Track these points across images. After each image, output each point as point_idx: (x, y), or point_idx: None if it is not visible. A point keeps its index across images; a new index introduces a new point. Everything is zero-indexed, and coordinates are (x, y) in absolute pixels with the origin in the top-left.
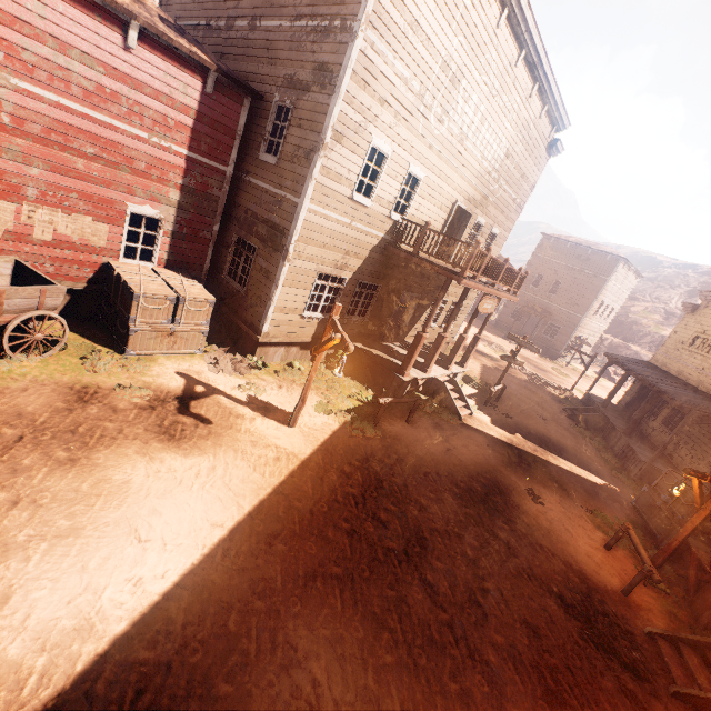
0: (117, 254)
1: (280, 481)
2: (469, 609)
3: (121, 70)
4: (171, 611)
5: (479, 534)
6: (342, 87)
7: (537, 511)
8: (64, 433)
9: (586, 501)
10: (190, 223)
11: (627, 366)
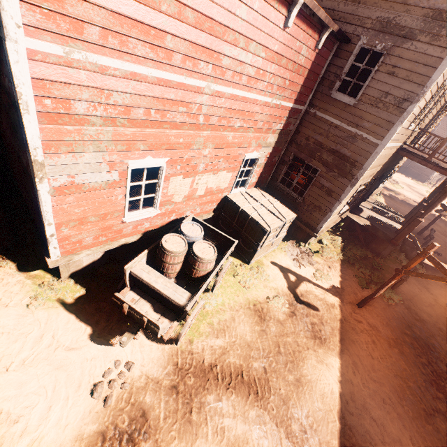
0: (230, 189)
1: (389, 364)
2: None
3: (274, 50)
4: None
5: None
6: None
7: None
8: (277, 355)
9: None
10: (270, 154)
11: None
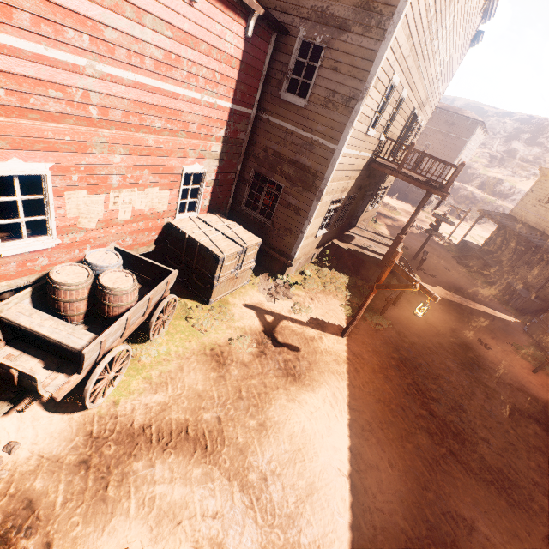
0: (173, 213)
1: (372, 390)
2: (509, 449)
3: (184, 29)
4: (400, 523)
5: (480, 389)
6: (394, 32)
7: (491, 356)
8: (237, 402)
9: (505, 337)
10: (222, 169)
11: (502, 223)
